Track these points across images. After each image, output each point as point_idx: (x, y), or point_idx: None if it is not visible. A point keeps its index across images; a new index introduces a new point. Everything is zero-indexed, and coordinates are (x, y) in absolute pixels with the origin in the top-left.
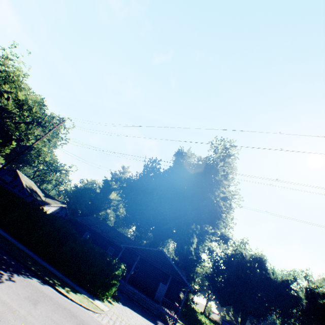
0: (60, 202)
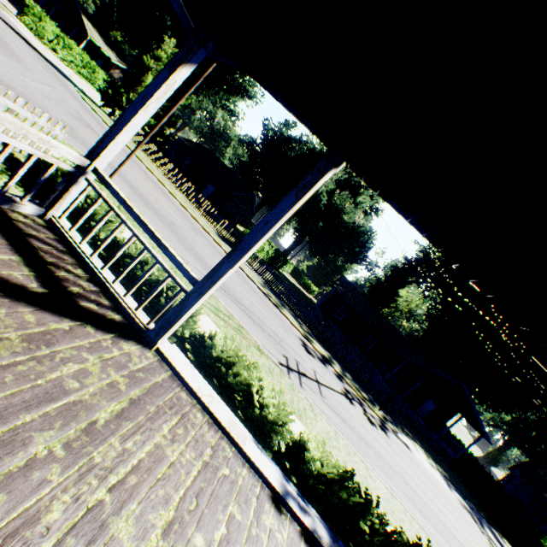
0: None
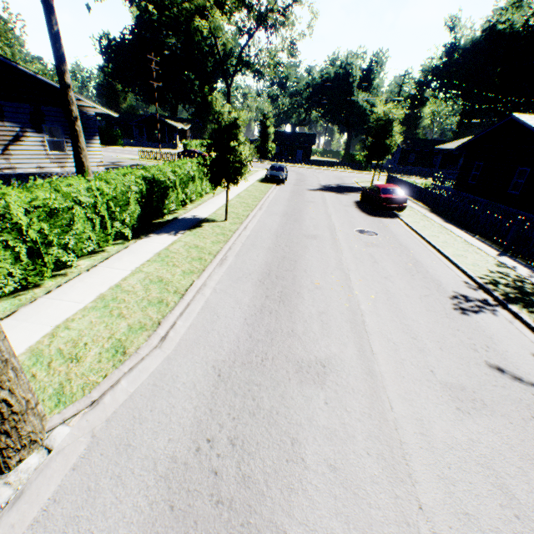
0: None
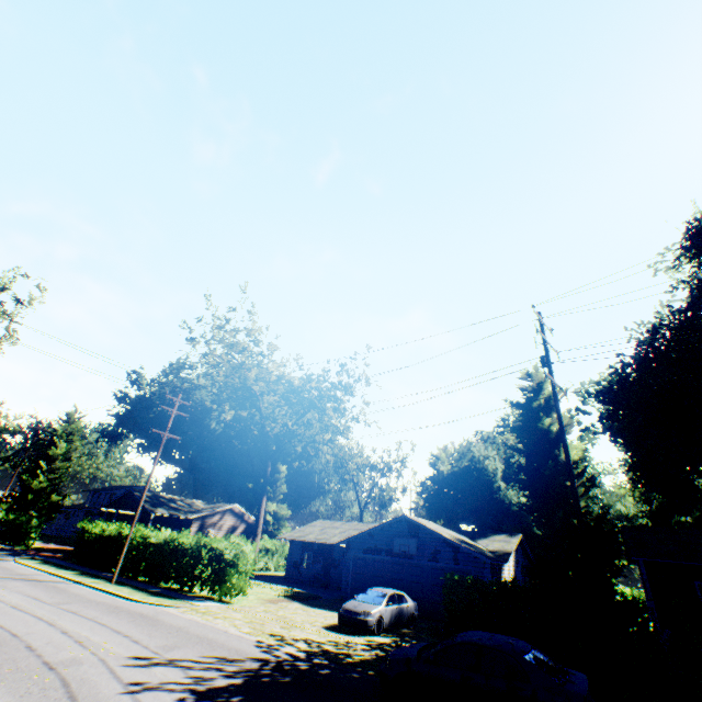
0: (504, 536)
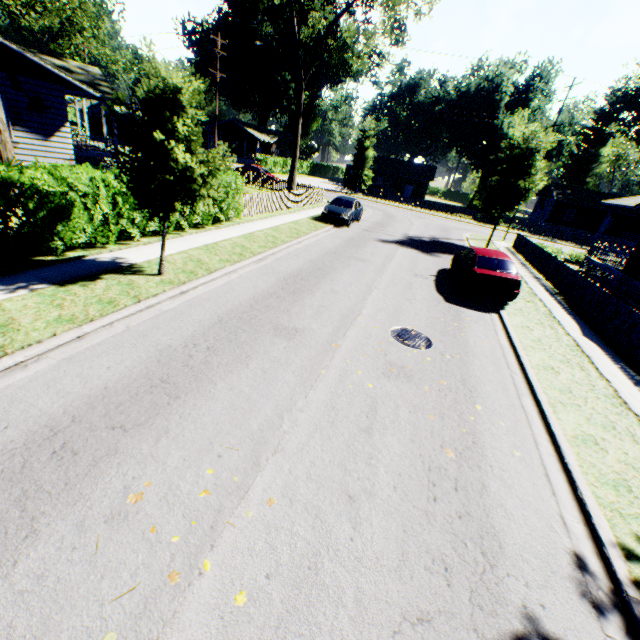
0: None
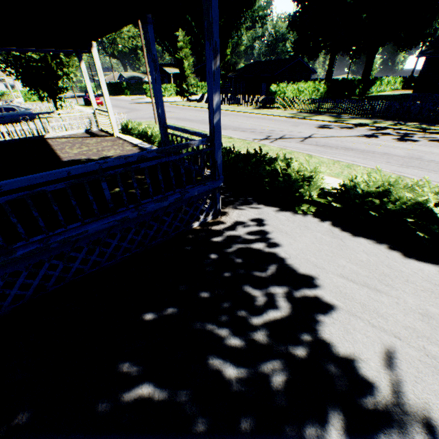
0: None
